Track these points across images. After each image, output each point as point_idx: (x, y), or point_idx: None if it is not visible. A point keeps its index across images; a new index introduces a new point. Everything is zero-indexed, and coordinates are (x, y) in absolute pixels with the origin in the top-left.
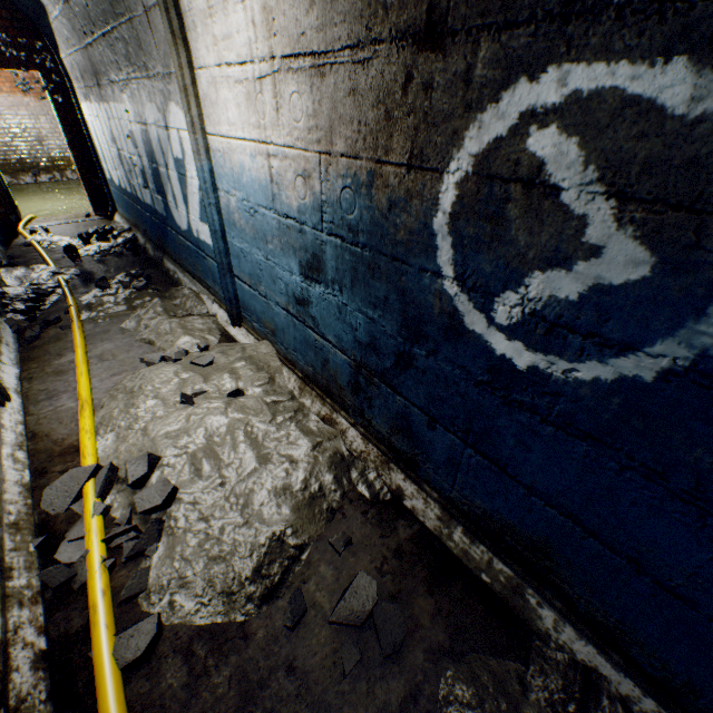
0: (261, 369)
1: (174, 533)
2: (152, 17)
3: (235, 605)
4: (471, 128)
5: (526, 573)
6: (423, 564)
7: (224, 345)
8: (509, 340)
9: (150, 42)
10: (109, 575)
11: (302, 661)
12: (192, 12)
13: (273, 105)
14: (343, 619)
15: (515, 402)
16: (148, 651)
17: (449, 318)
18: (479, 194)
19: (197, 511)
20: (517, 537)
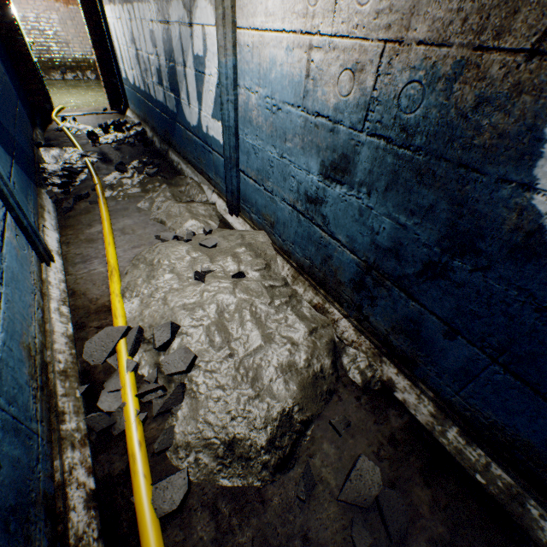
0: (258, 256)
1: (196, 397)
2: None
3: (252, 471)
4: None
5: (530, 485)
6: (416, 454)
7: (223, 231)
8: None
9: None
10: (143, 427)
11: (315, 533)
12: None
13: None
14: (351, 500)
15: None
16: (181, 504)
17: (525, 236)
18: None
19: (214, 379)
20: (532, 455)
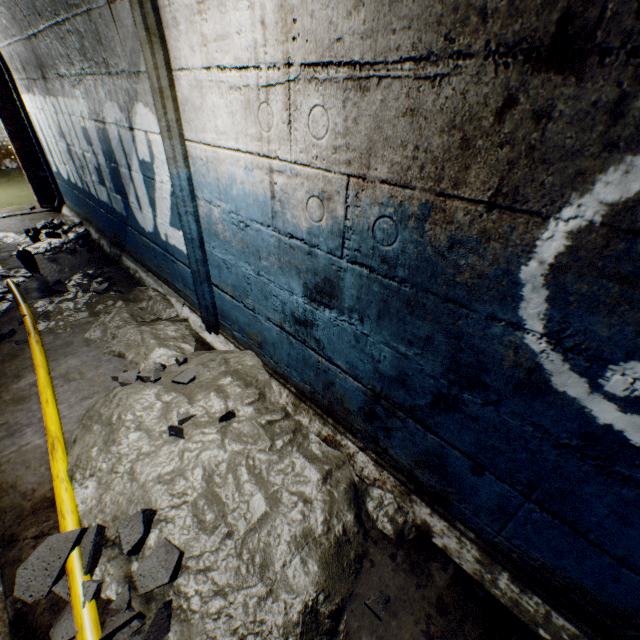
0: (249, 384)
1: (188, 618)
2: (116, 10)
3: None
4: (611, 171)
5: (595, 632)
6: (471, 619)
7: (202, 355)
8: (623, 412)
9: (113, 37)
10: None
11: None
12: (173, 7)
13: (283, 117)
14: None
15: (617, 475)
16: None
17: (526, 373)
18: (608, 249)
19: (210, 582)
20: (589, 598)
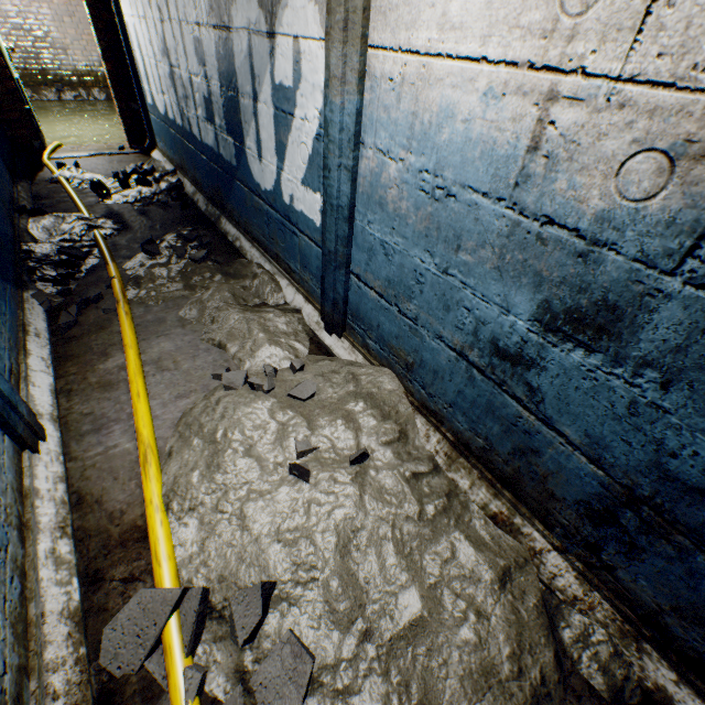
0: (386, 416)
1: None
2: None
3: None
4: None
5: None
6: None
7: (318, 361)
8: None
9: None
10: None
11: None
12: None
13: None
14: None
15: None
16: None
17: None
18: None
19: None
20: None
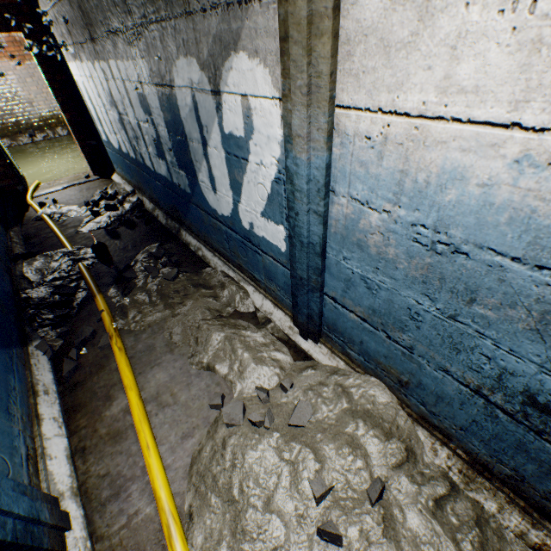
0: (388, 434)
1: None
2: None
3: None
4: None
5: None
6: None
7: (301, 369)
8: None
9: None
10: None
11: None
12: None
13: None
14: None
15: None
16: None
17: None
18: None
19: None
20: None
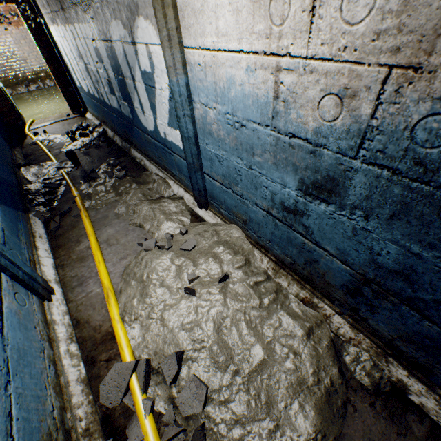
0: (236, 252)
1: (218, 440)
2: None
3: None
4: None
5: None
6: None
7: (196, 226)
8: None
9: None
10: None
11: None
12: None
13: (304, 3)
14: None
15: None
16: None
17: None
18: None
19: (230, 412)
20: None
